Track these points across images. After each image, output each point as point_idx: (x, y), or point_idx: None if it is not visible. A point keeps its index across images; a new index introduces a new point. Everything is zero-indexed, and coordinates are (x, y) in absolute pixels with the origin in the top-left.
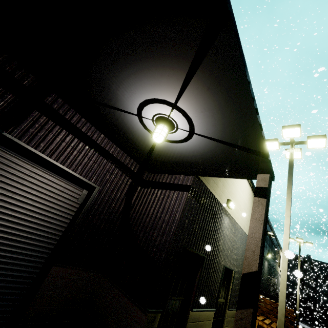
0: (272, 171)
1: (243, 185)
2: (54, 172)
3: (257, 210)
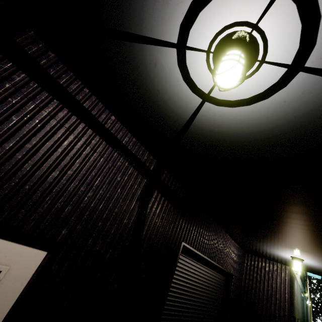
0: None
1: None
2: (217, 271)
3: None
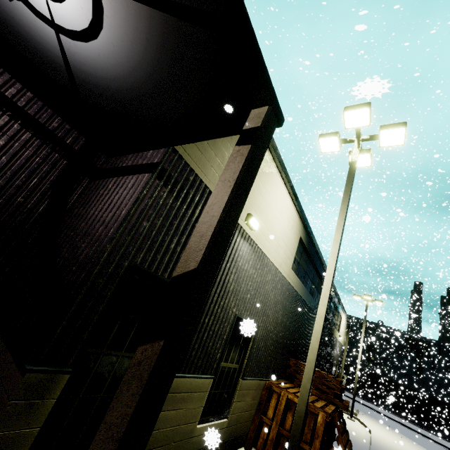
0: (275, 100)
1: (282, 203)
2: None
3: (230, 167)
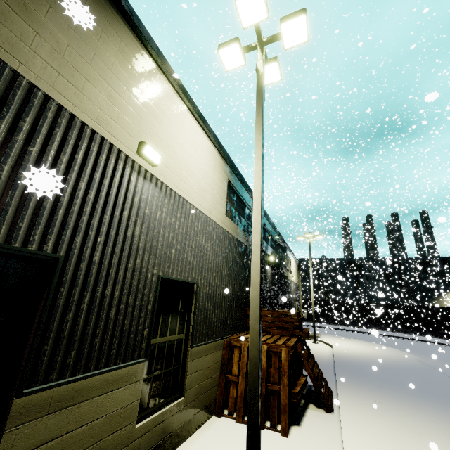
0: None
1: (193, 136)
2: None
3: None
